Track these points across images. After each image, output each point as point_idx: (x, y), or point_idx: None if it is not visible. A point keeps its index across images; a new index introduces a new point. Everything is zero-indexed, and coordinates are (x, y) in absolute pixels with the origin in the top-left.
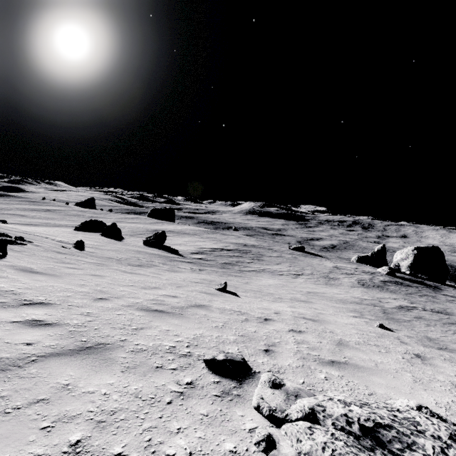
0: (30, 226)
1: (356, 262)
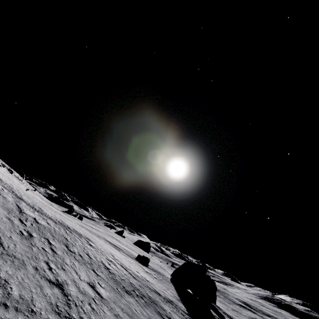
0: None
1: None
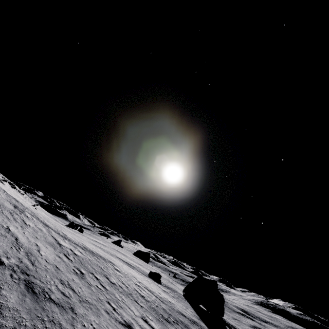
0: None
1: None
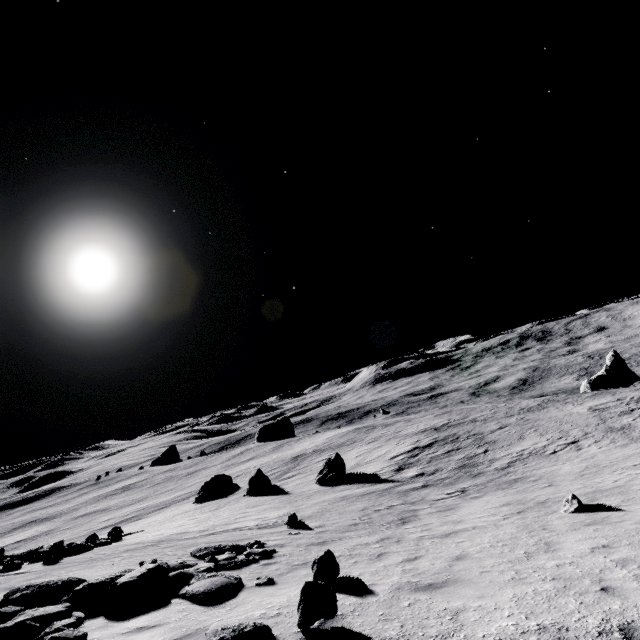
0: (133, 521)
1: (591, 391)
